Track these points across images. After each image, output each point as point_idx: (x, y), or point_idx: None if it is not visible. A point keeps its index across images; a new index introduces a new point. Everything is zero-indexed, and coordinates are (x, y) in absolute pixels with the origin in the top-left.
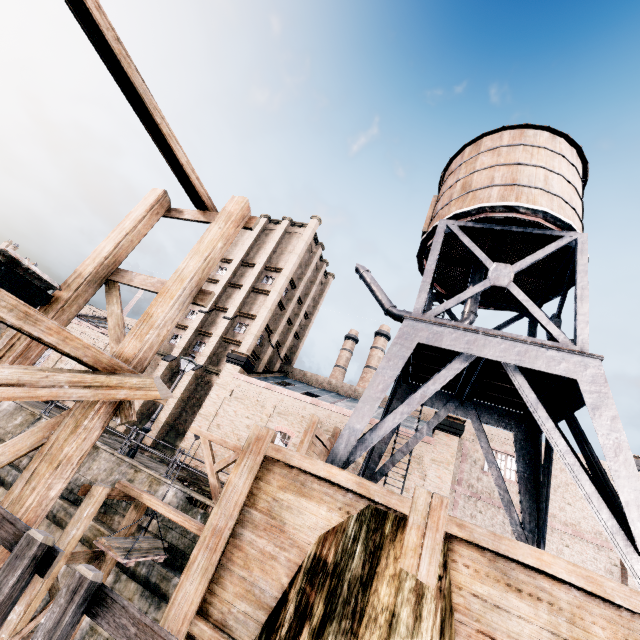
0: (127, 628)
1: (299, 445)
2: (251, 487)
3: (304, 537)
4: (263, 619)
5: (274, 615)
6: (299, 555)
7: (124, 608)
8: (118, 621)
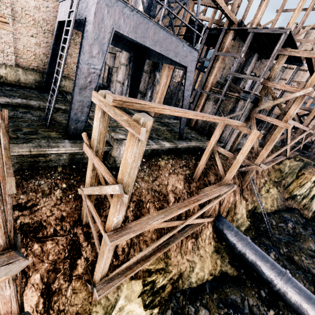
0: None
1: None
2: None
3: None
4: None
5: None
6: None
7: None
8: None
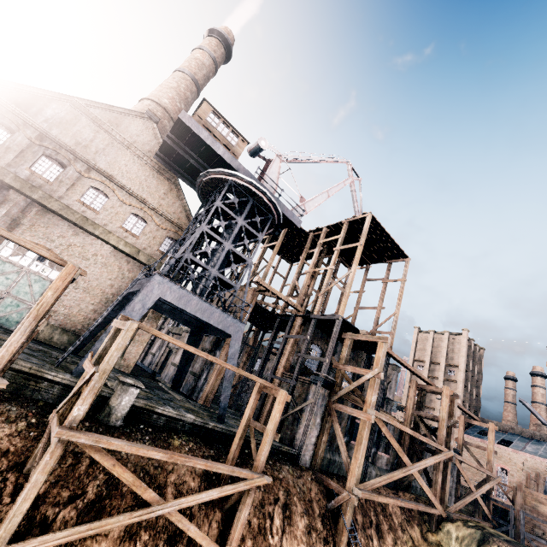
0: (531, 516)
1: (526, 483)
2: (523, 499)
3: (546, 514)
4: (542, 532)
5: (545, 531)
6: (546, 518)
7: (529, 514)
8: (529, 516)
